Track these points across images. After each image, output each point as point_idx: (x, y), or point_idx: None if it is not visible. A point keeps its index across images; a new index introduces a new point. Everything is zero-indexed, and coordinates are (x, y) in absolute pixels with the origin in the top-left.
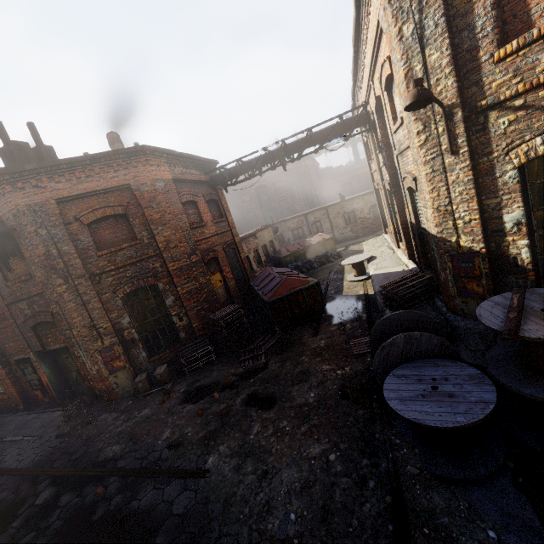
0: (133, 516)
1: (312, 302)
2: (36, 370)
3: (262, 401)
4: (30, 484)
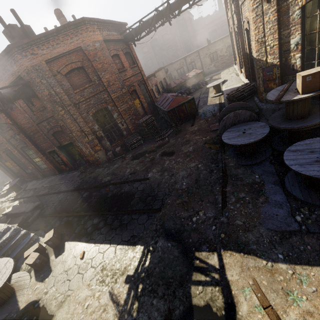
0: (123, 193)
1: (190, 109)
2: (58, 156)
3: (168, 154)
4: (77, 193)
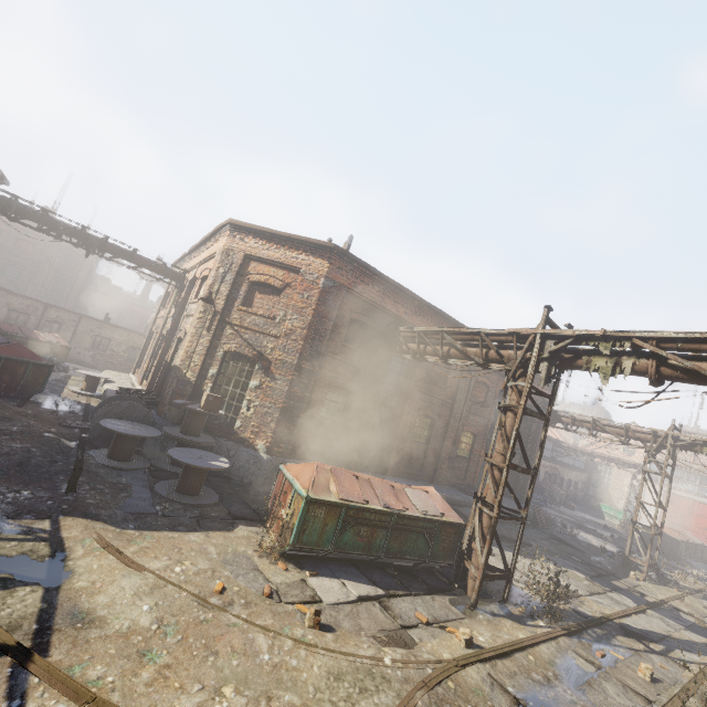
0: None
1: (31, 380)
2: None
3: None
4: None
